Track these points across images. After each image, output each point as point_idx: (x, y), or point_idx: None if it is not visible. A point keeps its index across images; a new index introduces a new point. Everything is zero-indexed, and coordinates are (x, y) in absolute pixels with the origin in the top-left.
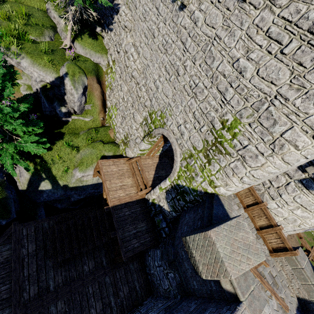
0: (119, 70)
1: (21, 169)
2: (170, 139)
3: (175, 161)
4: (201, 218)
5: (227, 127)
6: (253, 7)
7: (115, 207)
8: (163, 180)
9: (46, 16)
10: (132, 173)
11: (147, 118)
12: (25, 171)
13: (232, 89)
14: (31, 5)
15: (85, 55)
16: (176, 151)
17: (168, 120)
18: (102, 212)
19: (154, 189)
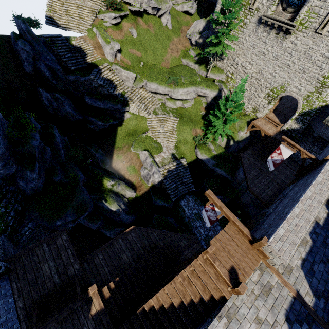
0: (239, 77)
1: (221, 138)
2: (292, 95)
3: (299, 103)
4: (325, 115)
5: (326, 78)
6: (326, 36)
7: (274, 135)
8: (292, 115)
9: (189, 67)
10: (268, 122)
11: (269, 93)
12: (223, 138)
13: (324, 64)
14: (177, 65)
15: (215, 77)
16: (298, 98)
17: (287, 88)
18: (269, 139)
19: (287, 122)
